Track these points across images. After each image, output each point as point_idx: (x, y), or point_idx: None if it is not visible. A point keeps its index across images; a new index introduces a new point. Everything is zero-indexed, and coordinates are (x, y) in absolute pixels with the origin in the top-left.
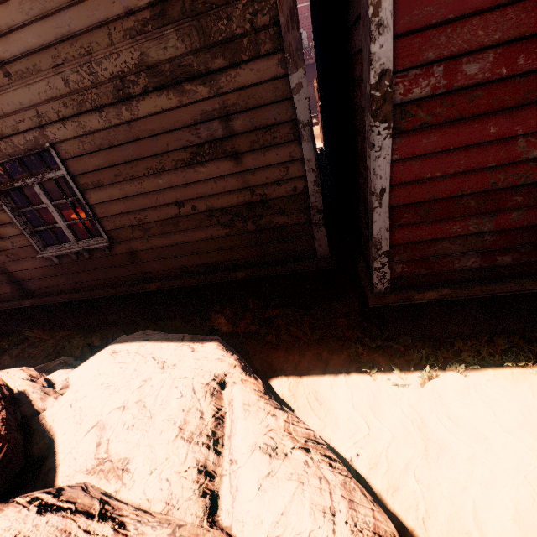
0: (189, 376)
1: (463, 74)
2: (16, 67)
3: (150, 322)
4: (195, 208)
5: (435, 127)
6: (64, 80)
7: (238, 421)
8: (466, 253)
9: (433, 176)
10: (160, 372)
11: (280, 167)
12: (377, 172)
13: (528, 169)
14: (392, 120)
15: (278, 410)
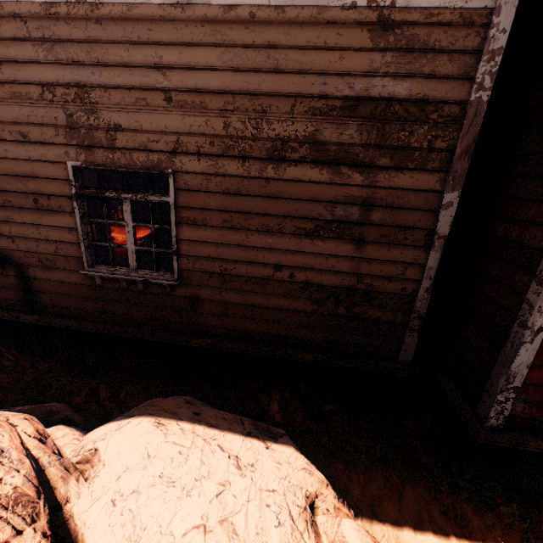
0: (278, 489)
1: None
2: (182, 97)
3: (170, 380)
4: (292, 276)
5: None
6: (225, 123)
7: None
8: None
9: None
10: (238, 473)
11: (399, 265)
12: None
13: None
14: None
15: None
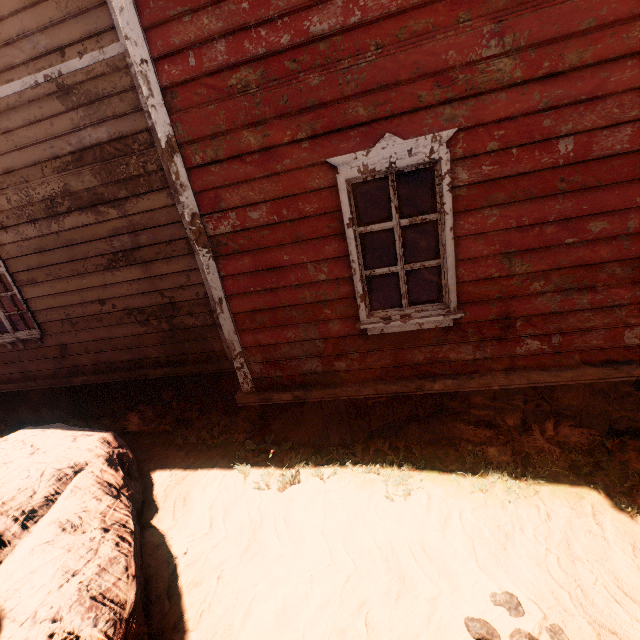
0: (48, 461)
1: (250, 218)
2: None
3: (81, 420)
4: (115, 306)
5: (245, 253)
6: (7, 199)
7: (60, 501)
8: (309, 358)
9: (256, 290)
10: (27, 457)
11: (183, 274)
12: (212, 284)
13: (325, 288)
14: (210, 247)
15: (108, 496)
